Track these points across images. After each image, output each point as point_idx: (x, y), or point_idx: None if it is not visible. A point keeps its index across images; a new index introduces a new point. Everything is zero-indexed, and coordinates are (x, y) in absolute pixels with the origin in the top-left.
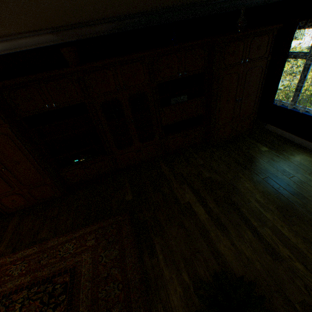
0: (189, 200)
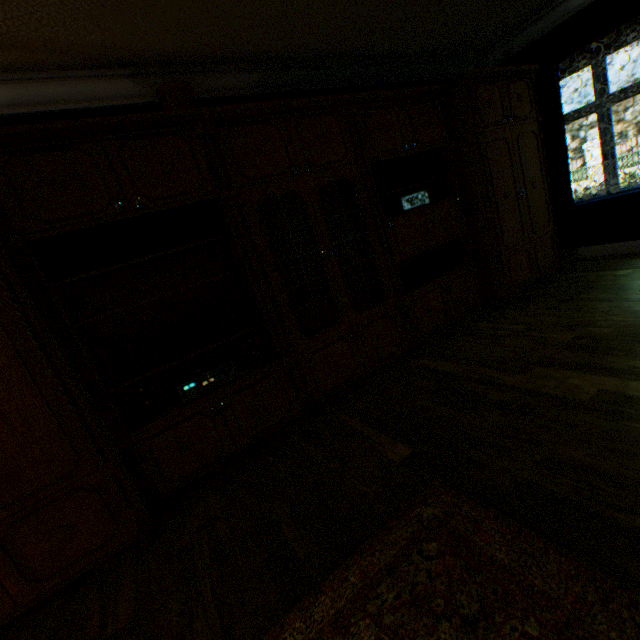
0: (597, 387)
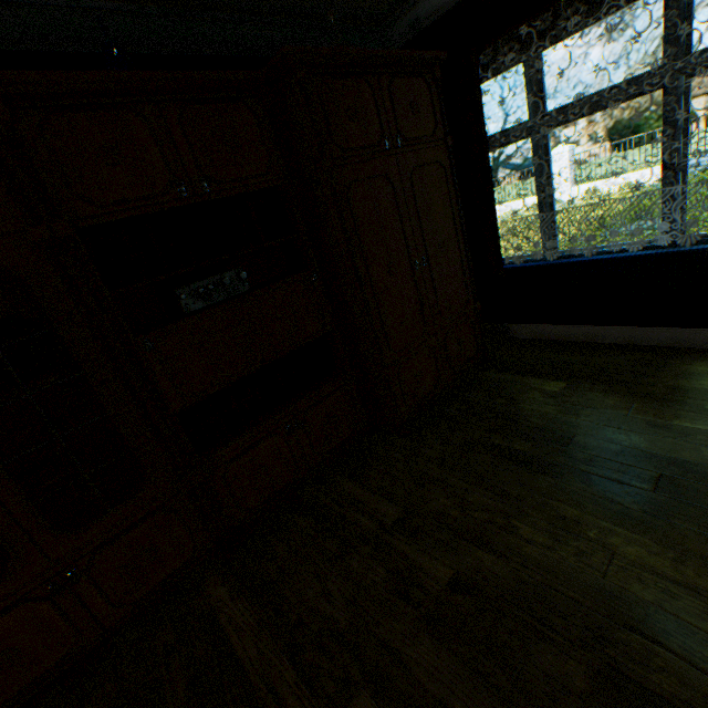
0: None
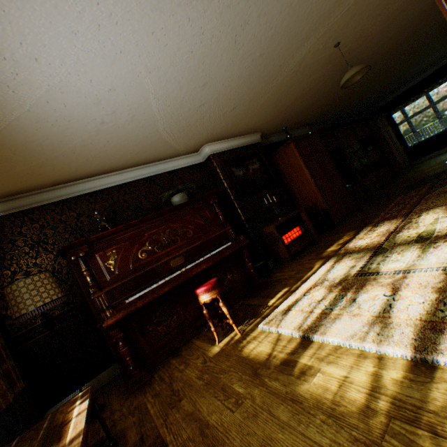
0: (439, 166)
